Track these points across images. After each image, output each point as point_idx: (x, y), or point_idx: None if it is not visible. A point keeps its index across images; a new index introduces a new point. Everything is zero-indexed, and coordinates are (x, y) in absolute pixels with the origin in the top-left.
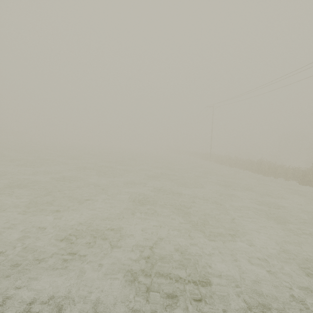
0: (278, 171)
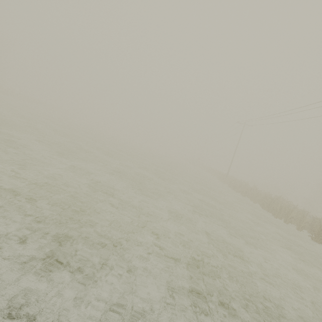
0: (290, 215)
